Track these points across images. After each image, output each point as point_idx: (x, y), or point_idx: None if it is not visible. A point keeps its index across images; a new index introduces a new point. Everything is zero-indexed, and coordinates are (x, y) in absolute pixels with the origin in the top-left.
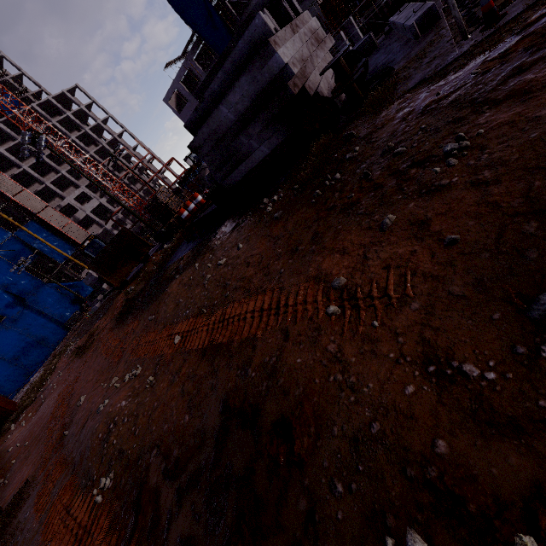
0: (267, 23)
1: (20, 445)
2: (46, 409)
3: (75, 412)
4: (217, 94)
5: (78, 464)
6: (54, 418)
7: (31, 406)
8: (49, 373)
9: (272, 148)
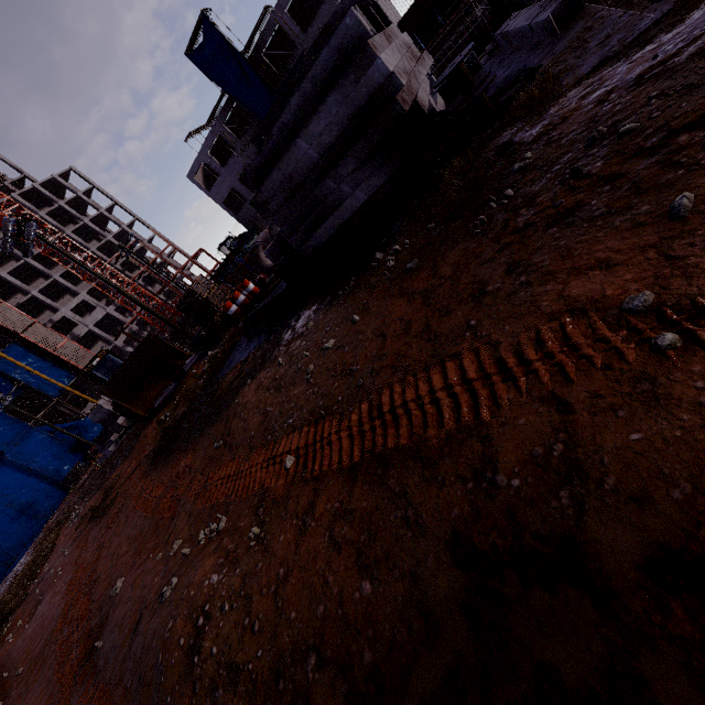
0: (362, 22)
1: (8, 676)
2: (49, 609)
3: (108, 607)
4: (291, 127)
5: (139, 701)
6: (67, 623)
7: (21, 609)
8: (46, 554)
9: (371, 191)
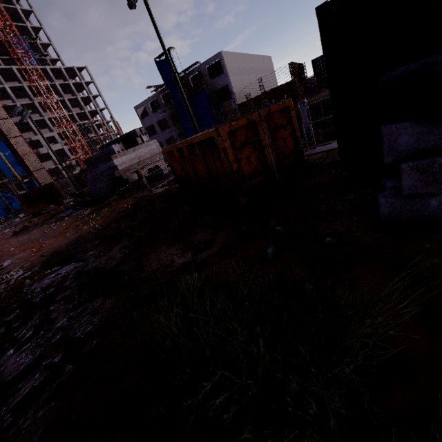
0: (114, 149)
1: None
2: None
3: None
4: (97, 158)
5: None
6: None
7: None
8: None
9: (111, 188)
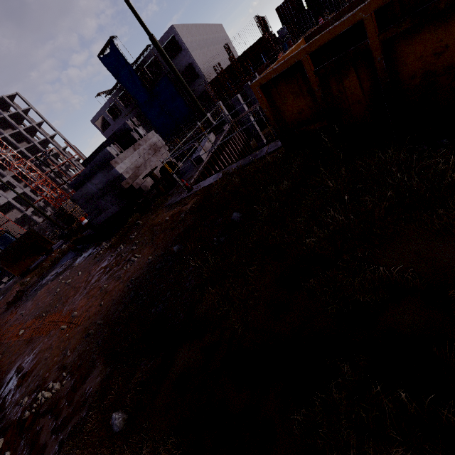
0: (111, 153)
1: None
2: None
3: None
4: (88, 174)
5: None
6: None
7: None
8: None
9: (120, 208)
